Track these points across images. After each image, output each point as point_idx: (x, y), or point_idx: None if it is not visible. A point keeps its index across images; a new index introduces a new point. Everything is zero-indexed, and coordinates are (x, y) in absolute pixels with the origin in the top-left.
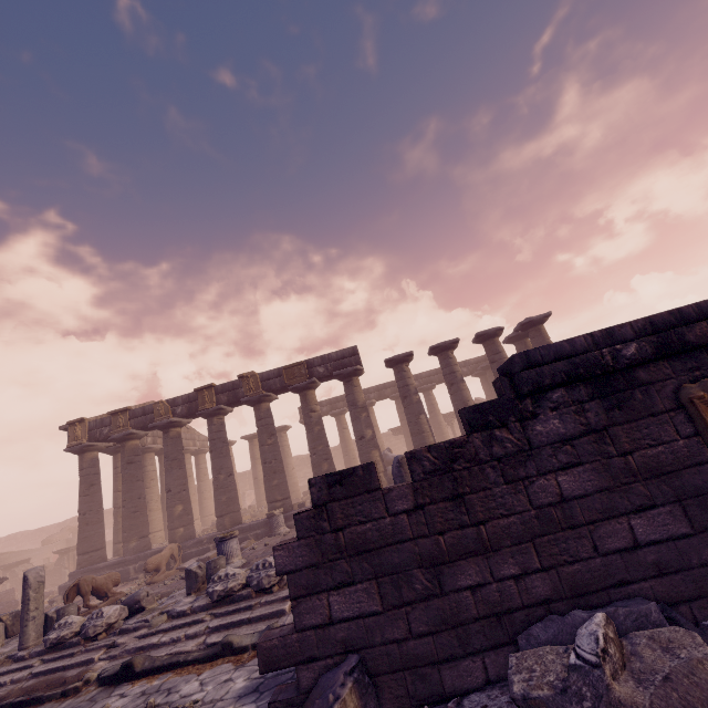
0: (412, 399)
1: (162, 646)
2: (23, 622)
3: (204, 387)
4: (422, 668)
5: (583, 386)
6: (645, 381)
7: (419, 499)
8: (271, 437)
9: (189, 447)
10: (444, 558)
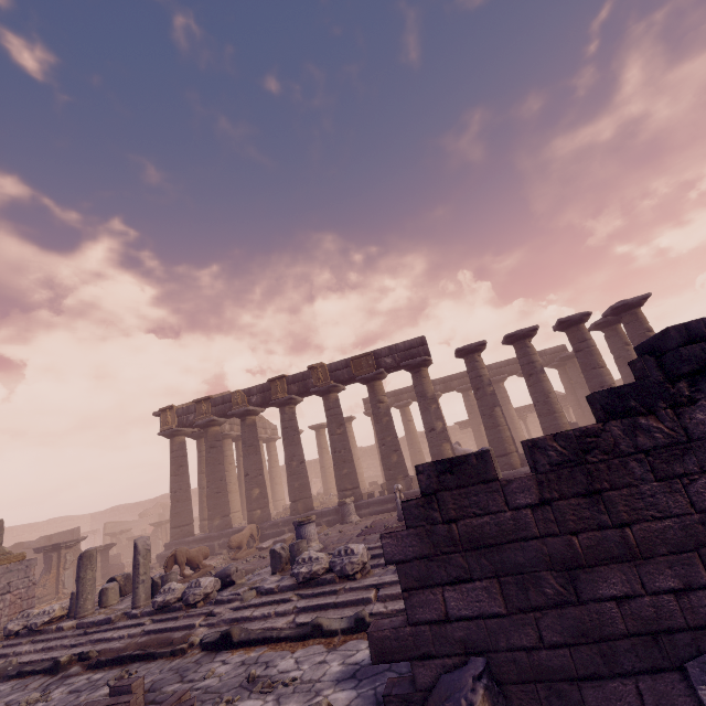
0: (485, 391)
1: (254, 620)
2: (135, 584)
3: (276, 378)
4: (557, 683)
5: None
6: None
7: (545, 493)
8: (340, 427)
9: (261, 435)
10: (579, 561)
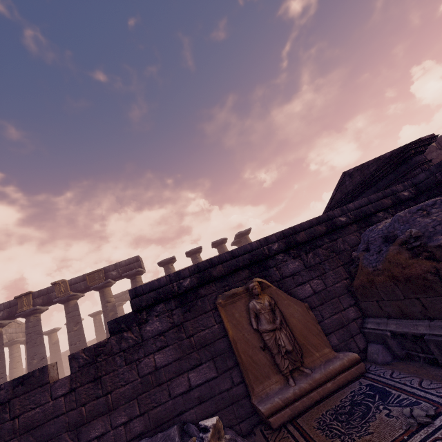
0: None
1: None
2: None
3: (23, 295)
4: None
5: (173, 301)
6: (203, 294)
7: (73, 385)
8: (77, 325)
9: (18, 338)
10: (83, 421)
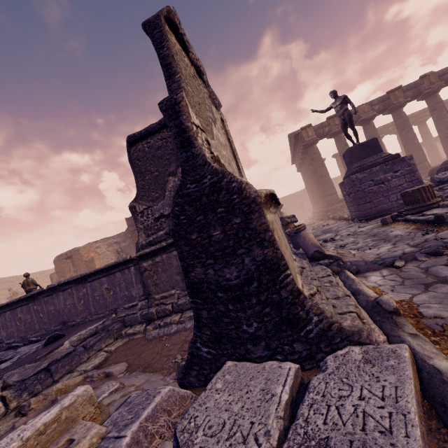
0: None
1: None
2: None
3: (395, 89)
4: None
5: None
6: None
7: None
8: (447, 113)
9: None
10: None
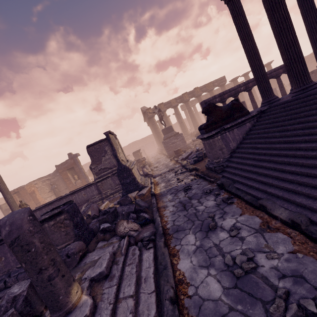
0: None
1: None
2: None
3: (184, 93)
4: None
5: None
6: None
7: (315, 75)
8: None
9: None
10: None
